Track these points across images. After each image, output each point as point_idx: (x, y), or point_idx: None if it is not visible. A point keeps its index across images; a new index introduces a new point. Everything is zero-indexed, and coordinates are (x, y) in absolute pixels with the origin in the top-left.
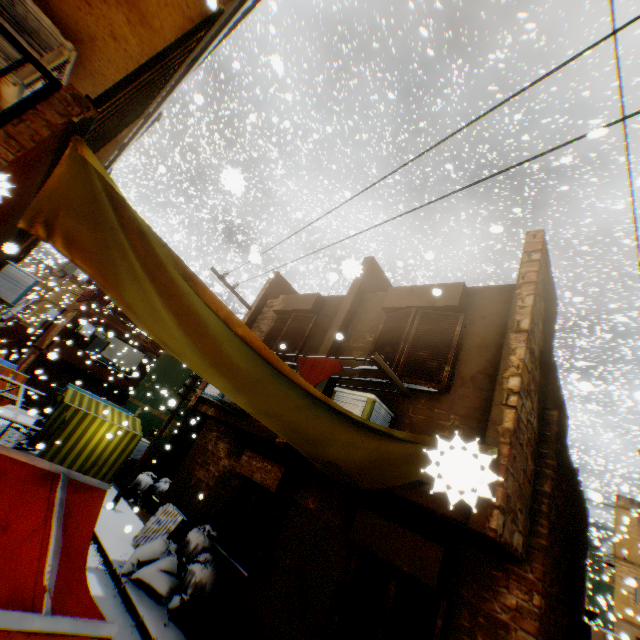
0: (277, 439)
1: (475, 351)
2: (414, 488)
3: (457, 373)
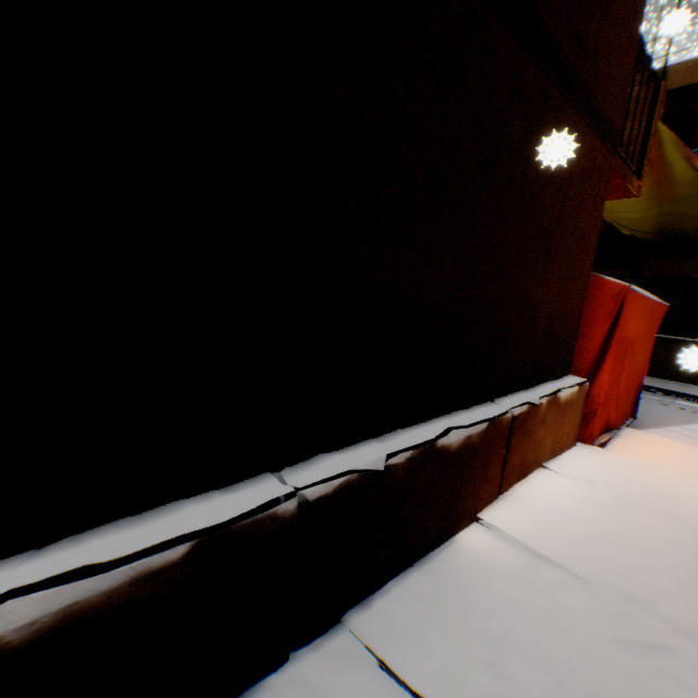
0: None
1: None
2: None
3: None
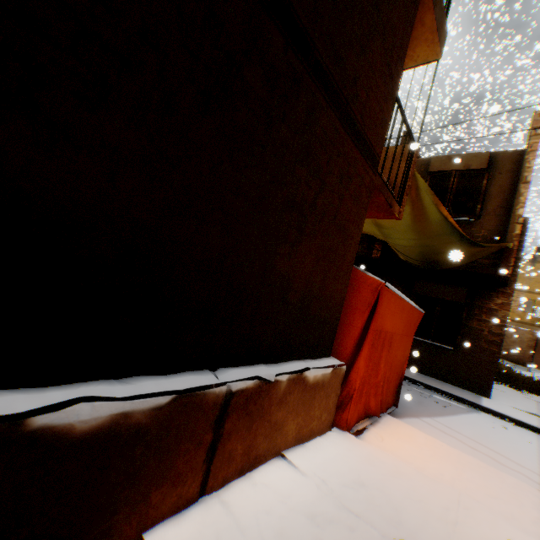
0: (373, 255)
1: (494, 195)
2: (464, 265)
3: (483, 208)
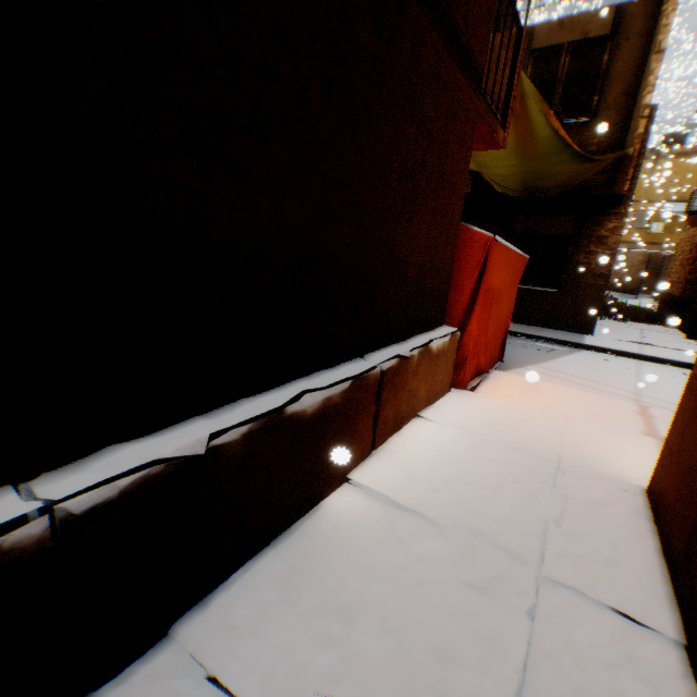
0: None
1: (617, 78)
2: (574, 188)
3: (601, 101)
